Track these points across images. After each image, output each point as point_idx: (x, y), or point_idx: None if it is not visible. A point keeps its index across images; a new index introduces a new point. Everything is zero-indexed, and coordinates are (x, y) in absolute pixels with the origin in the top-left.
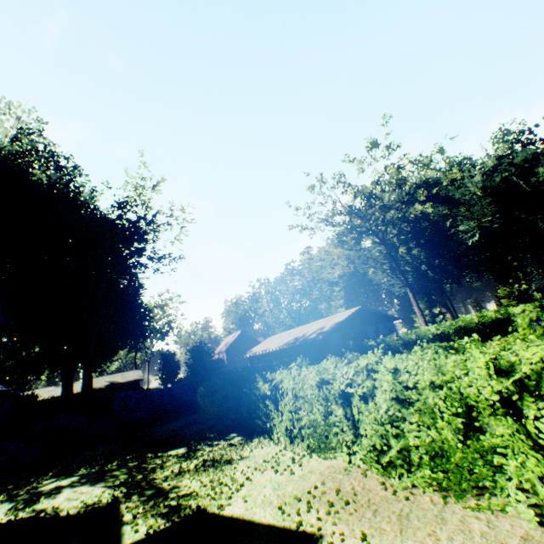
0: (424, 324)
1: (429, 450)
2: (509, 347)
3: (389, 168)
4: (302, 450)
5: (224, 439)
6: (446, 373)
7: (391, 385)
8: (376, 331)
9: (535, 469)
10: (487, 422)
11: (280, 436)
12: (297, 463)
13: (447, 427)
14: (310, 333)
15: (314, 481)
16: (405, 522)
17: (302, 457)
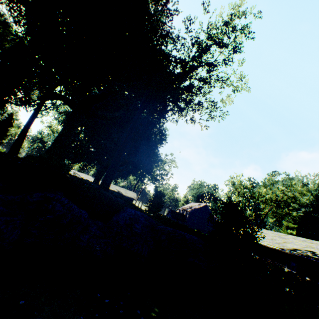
0: None
1: None
2: None
3: None
4: None
5: None
6: None
7: None
8: None
9: None
10: None
11: None
12: None
13: None
14: None
15: None
16: None
17: None
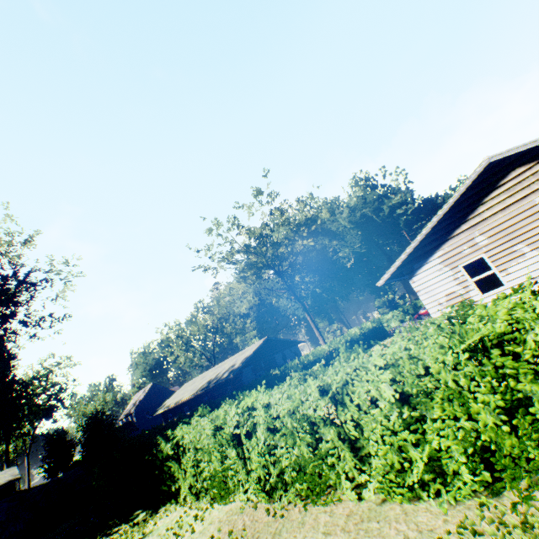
0: (323, 342)
1: (295, 466)
2: (326, 372)
3: (274, 212)
4: (206, 503)
5: (127, 520)
6: (295, 400)
7: (264, 419)
8: (284, 357)
9: (349, 459)
10: (323, 432)
11: (186, 496)
12: (200, 519)
13: (302, 443)
14: (223, 373)
15: (213, 531)
16: (277, 538)
17: (205, 511)
